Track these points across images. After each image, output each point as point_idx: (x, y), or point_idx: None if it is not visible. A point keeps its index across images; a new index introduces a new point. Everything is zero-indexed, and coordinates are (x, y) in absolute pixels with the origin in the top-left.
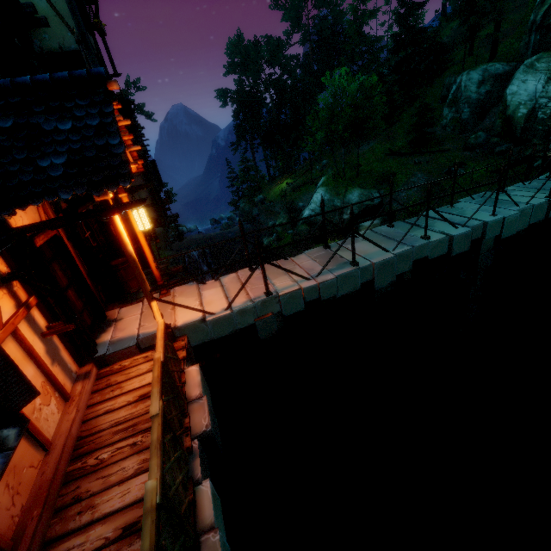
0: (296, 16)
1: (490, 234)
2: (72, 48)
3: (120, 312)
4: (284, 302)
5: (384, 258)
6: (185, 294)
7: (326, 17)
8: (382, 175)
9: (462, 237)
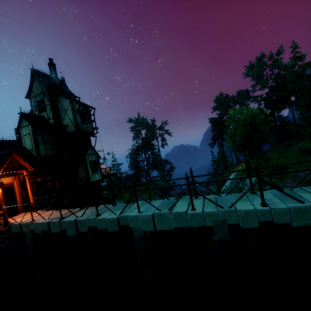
0: (258, 77)
1: (133, 225)
2: (74, 130)
3: (22, 213)
4: (35, 226)
5: (69, 220)
6: (35, 213)
7: (278, 73)
8: (276, 168)
9: (111, 220)
